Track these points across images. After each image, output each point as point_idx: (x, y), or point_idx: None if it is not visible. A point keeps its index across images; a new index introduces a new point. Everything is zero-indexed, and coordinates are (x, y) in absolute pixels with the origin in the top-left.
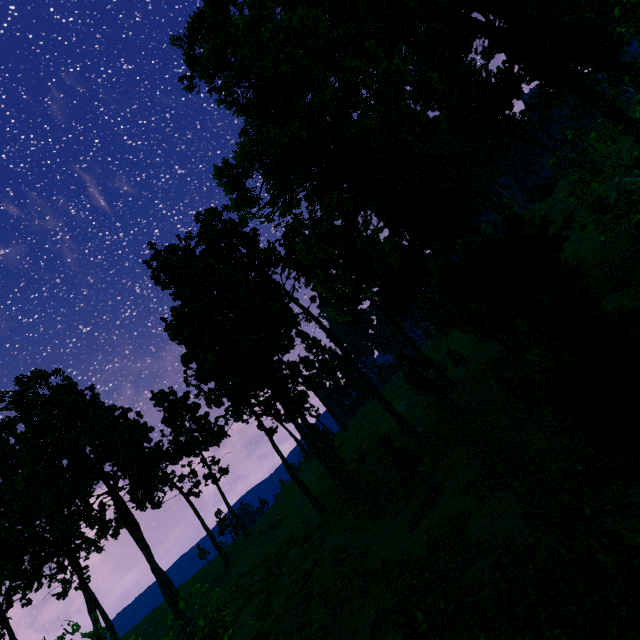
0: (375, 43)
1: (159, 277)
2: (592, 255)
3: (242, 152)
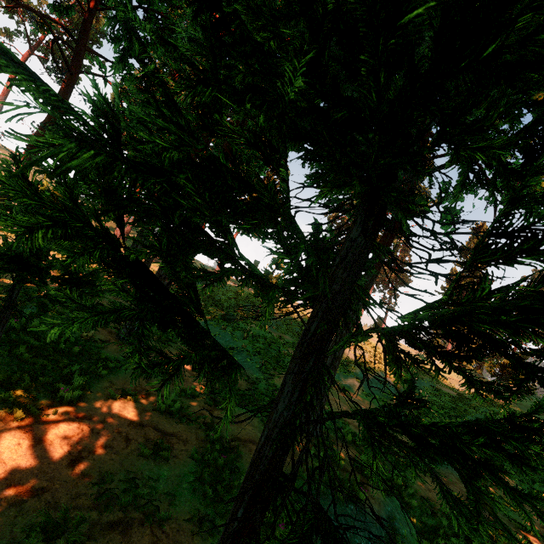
0: None
1: None
2: None
3: None
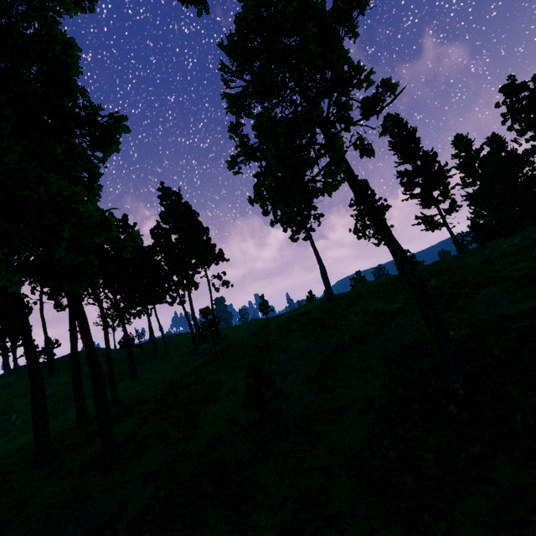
0: None
1: None
2: None
3: None
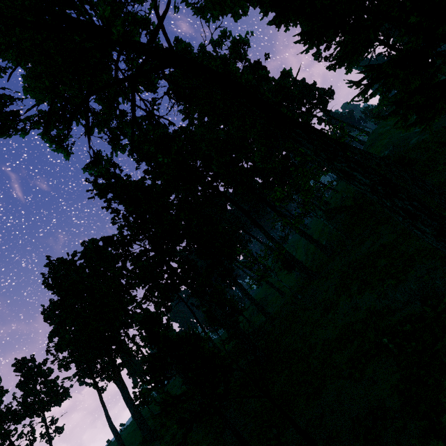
0: (176, 196)
1: (48, 283)
2: (293, 280)
3: (105, 240)
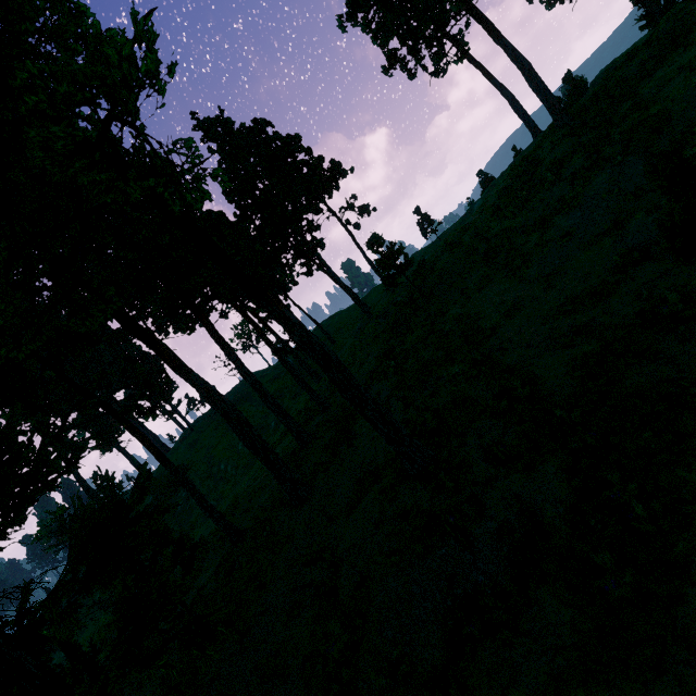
0: None
1: None
2: None
3: None
